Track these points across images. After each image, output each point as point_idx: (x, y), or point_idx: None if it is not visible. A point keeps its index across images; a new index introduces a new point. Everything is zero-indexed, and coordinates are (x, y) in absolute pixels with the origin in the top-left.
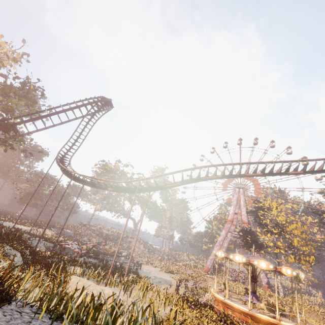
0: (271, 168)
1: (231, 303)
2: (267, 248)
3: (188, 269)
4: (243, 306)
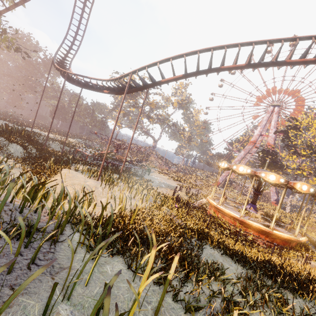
0: None
1: (223, 209)
2: (287, 169)
3: (199, 182)
4: (236, 213)
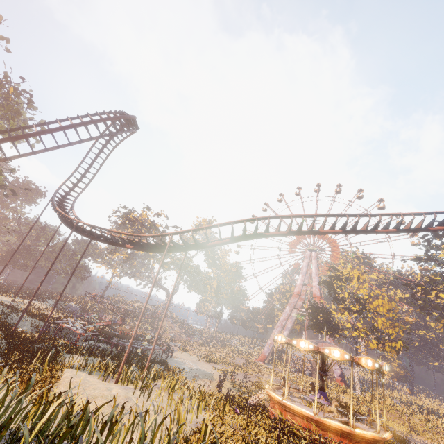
0: (355, 223)
1: (291, 405)
2: (343, 331)
3: (238, 358)
4: (307, 409)
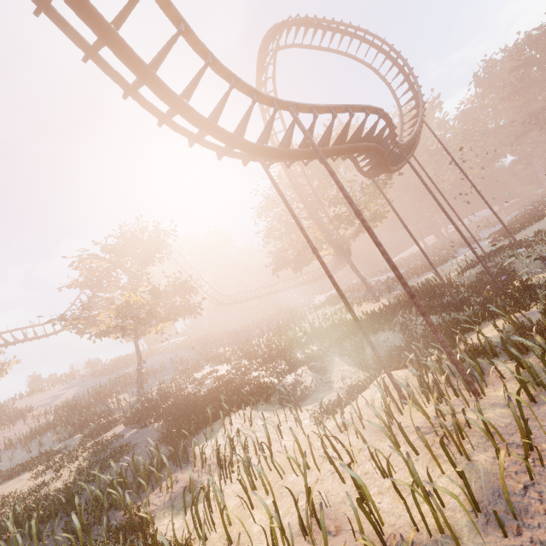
0: None
1: None
2: None
3: None
4: None
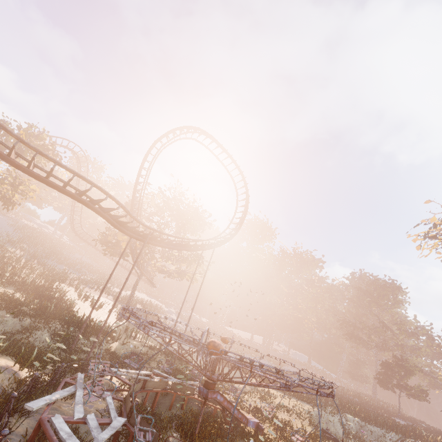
0: None
1: None
2: None
3: None
4: None
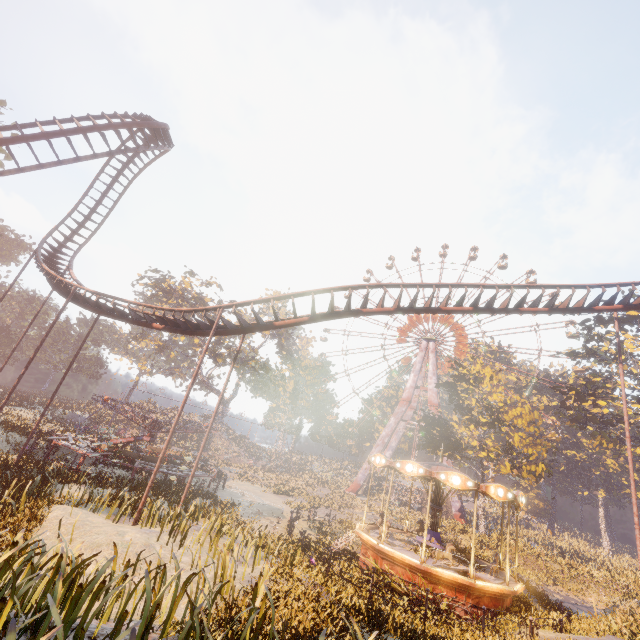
0: (492, 298)
1: (390, 551)
2: (467, 450)
3: (321, 488)
4: (412, 555)
